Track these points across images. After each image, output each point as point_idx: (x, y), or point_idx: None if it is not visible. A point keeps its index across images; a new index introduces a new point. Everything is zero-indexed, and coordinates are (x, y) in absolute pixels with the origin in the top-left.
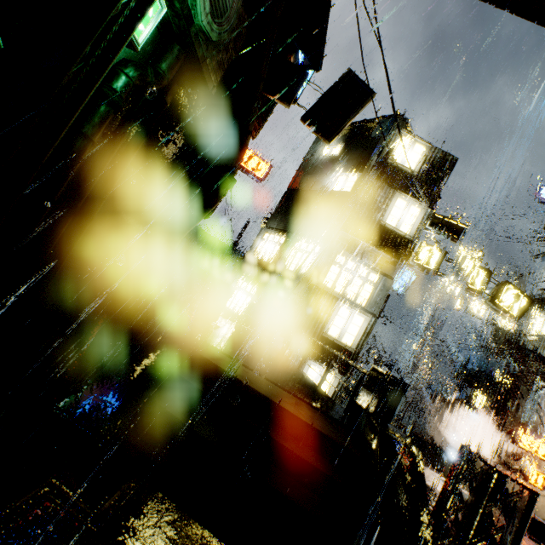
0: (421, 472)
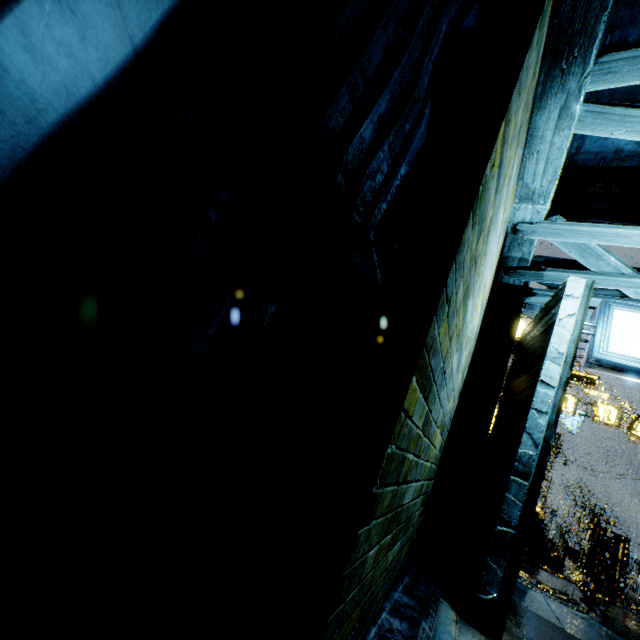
0: (541, 514)
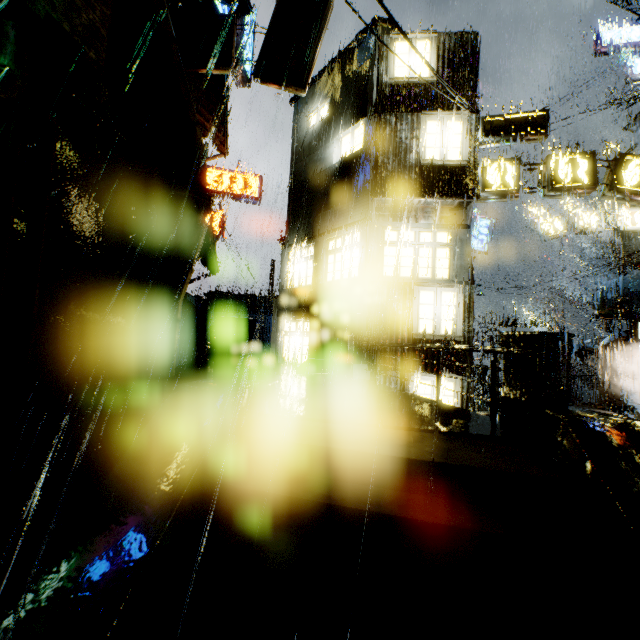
0: None
